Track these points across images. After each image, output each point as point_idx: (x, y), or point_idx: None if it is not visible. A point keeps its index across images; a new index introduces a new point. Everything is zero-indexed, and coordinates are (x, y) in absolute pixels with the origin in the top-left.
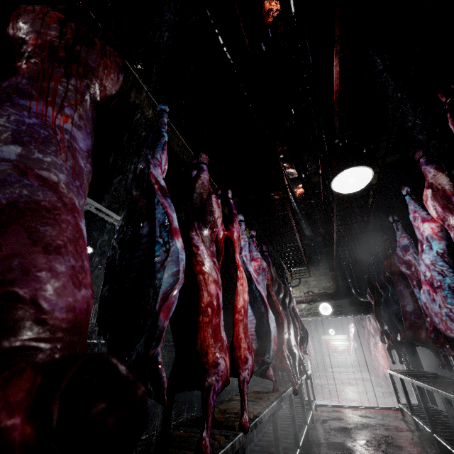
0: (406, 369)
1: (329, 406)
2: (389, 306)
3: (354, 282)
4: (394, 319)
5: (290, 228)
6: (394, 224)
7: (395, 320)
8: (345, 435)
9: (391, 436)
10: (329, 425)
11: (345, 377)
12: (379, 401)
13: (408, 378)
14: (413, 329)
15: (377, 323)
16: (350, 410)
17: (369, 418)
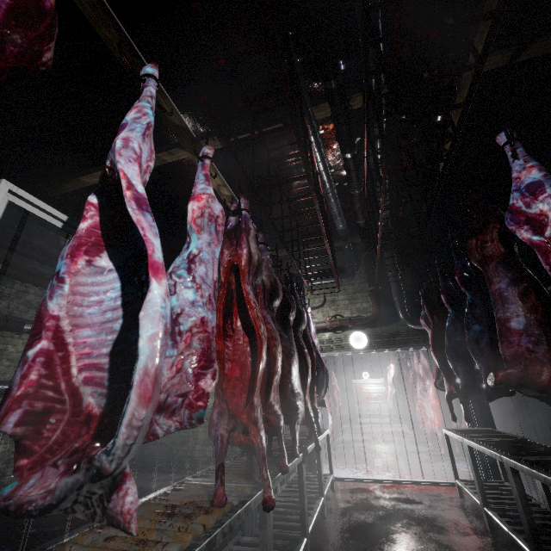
0: (472, 429)
1: (353, 481)
2: (465, 327)
3: (402, 301)
4: (471, 350)
5: (314, 218)
6: (507, 148)
7: (473, 351)
8: (374, 548)
9: (451, 548)
10: (349, 521)
11: (377, 431)
12: (424, 469)
13: (491, 451)
14: (524, 364)
15: (430, 362)
16: (383, 487)
17: (411, 505)
